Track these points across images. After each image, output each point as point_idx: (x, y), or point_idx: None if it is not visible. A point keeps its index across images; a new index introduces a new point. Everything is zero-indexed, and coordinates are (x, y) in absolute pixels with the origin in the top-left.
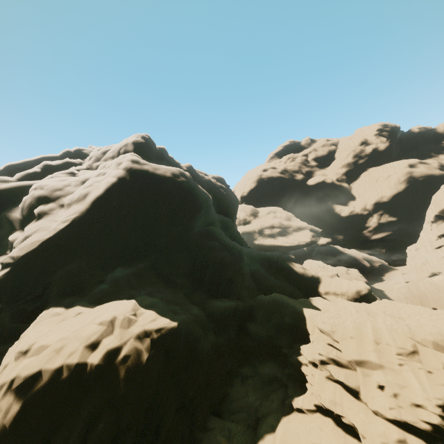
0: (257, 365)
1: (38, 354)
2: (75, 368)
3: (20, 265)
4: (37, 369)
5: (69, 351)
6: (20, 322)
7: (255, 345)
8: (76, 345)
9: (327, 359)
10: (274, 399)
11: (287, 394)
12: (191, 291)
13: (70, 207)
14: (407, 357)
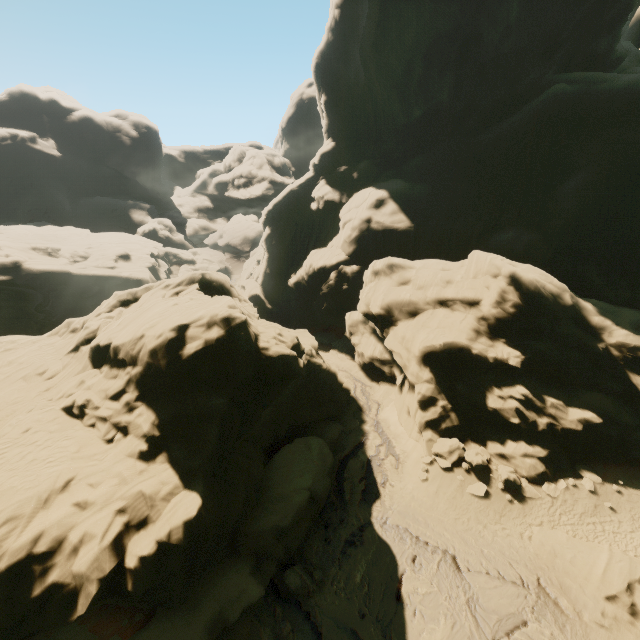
0: None
1: None
2: None
3: None
4: None
5: None
6: None
7: None
8: None
9: None
10: None
11: None
12: (4, 217)
13: None
14: None
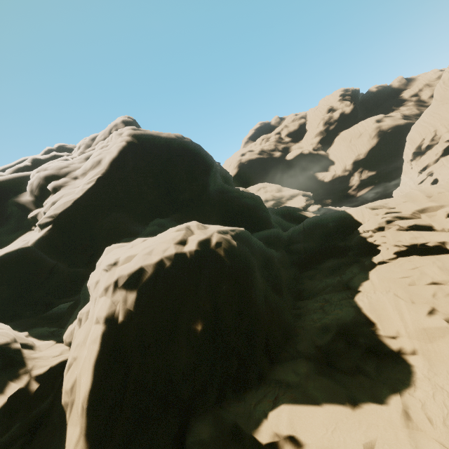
0: (317, 266)
1: (129, 261)
2: (175, 257)
3: (60, 222)
4: (138, 267)
5: (161, 249)
6: (82, 267)
7: (308, 255)
8: (165, 245)
9: (392, 218)
10: (352, 270)
11: (362, 263)
12: None
13: (86, 175)
14: None
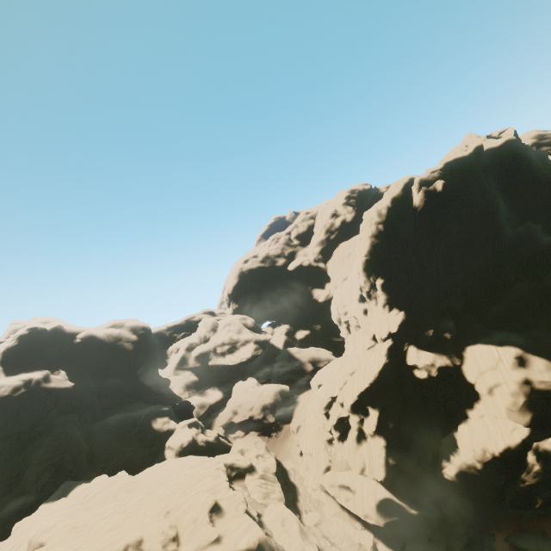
0: None
1: None
2: None
3: None
4: None
5: None
6: None
7: None
8: None
9: None
10: None
11: None
12: (4, 494)
13: None
14: (19, 546)
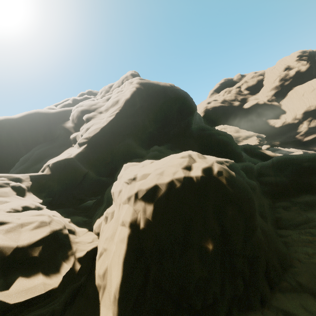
0: (290, 199)
1: (144, 178)
2: (184, 180)
3: (92, 142)
4: (153, 184)
5: (171, 172)
6: (105, 177)
7: (280, 188)
8: (174, 169)
9: None
10: None
11: None
12: None
13: (108, 110)
14: None
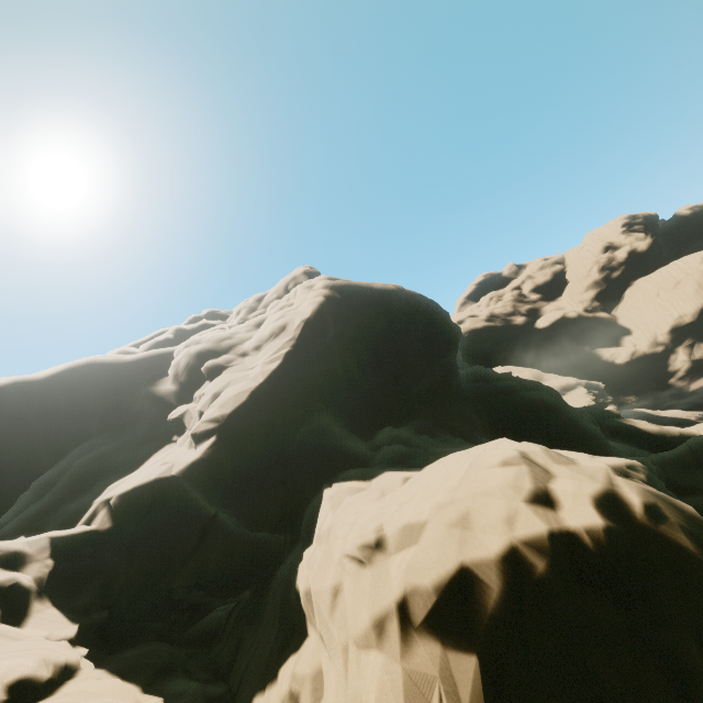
0: None
1: (412, 542)
2: (553, 544)
3: (229, 430)
4: (453, 564)
5: (496, 516)
6: (270, 530)
7: None
8: (501, 504)
9: None
10: None
11: None
12: None
13: (262, 349)
14: None
